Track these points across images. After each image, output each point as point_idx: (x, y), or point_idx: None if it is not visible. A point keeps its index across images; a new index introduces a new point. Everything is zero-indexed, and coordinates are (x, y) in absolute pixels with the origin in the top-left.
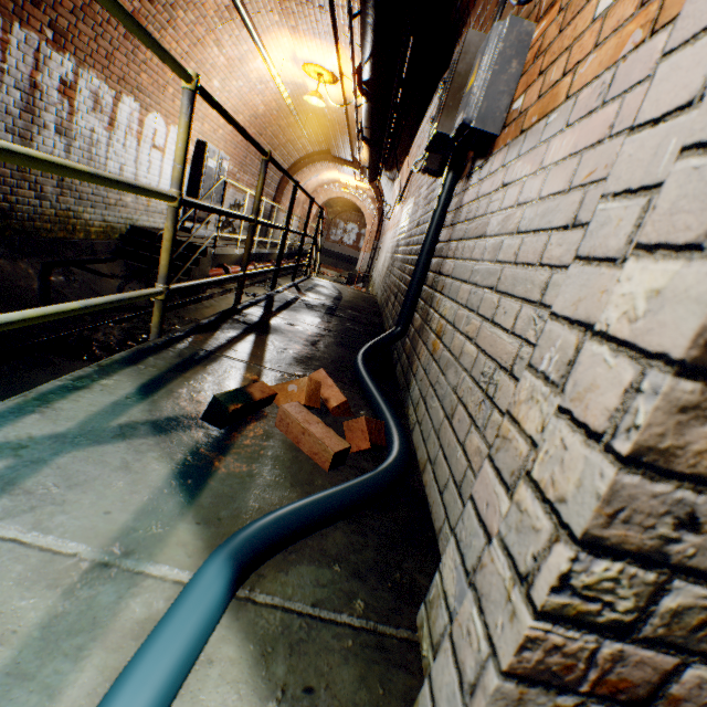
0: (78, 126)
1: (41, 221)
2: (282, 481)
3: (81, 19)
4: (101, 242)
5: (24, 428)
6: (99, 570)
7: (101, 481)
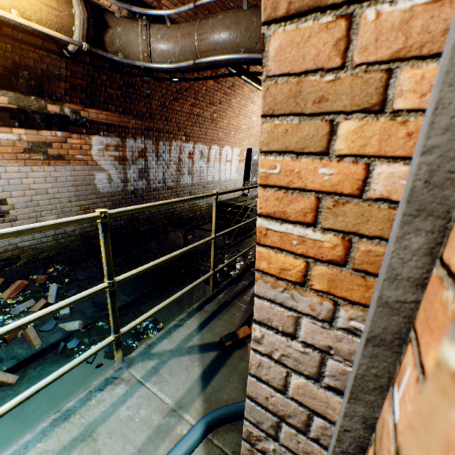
0: (195, 168)
1: (184, 212)
2: (240, 386)
3: (194, 126)
4: (206, 214)
5: (163, 345)
6: (172, 411)
7: (179, 373)
